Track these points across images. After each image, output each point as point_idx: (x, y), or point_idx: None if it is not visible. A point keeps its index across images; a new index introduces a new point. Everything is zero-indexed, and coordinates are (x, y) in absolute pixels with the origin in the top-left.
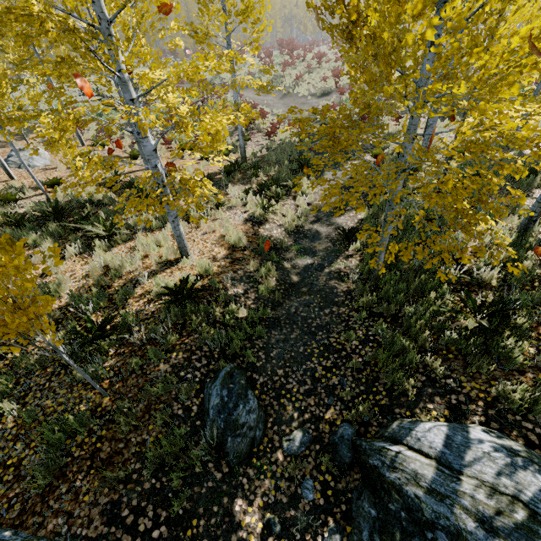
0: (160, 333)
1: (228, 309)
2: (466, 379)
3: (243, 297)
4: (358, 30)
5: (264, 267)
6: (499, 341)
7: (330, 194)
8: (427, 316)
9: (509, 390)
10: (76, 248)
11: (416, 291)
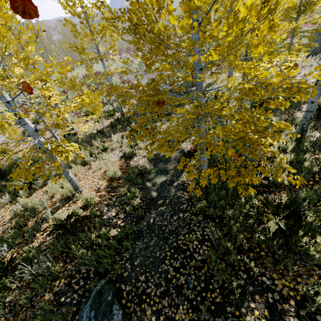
0: (44, 267)
1: (101, 233)
2: (277, 277)
3: (114, 219)
4: (141, 28)
5: (130, 191)
6: (297, 239)
7: (153, 142)
8: (241, 219)
9: (312, 293)
10: (6, 199)
11: (232, 195)
